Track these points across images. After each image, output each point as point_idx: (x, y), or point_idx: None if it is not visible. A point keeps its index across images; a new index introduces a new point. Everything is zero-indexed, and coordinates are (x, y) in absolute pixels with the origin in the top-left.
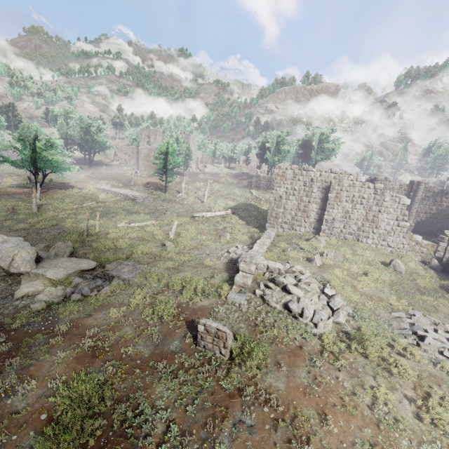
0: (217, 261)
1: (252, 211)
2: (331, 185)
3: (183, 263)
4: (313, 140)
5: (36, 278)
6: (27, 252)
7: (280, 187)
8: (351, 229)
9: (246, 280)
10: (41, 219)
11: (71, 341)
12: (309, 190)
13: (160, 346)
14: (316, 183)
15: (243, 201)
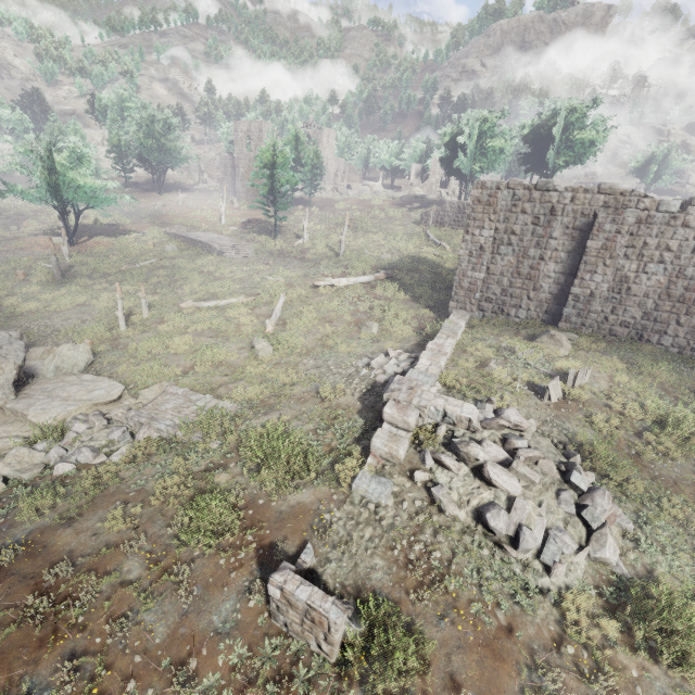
0: (344, 387)
1: (424, 273)
2: (596, 222)
3: (281, 388)
4: (553, 125)
5: (14, 418)
6: (1, 368)
7: (483, 228)
8: (629, 316)
9: (395, 449)
10: (65, 294)
11: (8, 596)
12: (543, 233)
13: (190, 617)
14: (560, 218)
15: (410, 252)
